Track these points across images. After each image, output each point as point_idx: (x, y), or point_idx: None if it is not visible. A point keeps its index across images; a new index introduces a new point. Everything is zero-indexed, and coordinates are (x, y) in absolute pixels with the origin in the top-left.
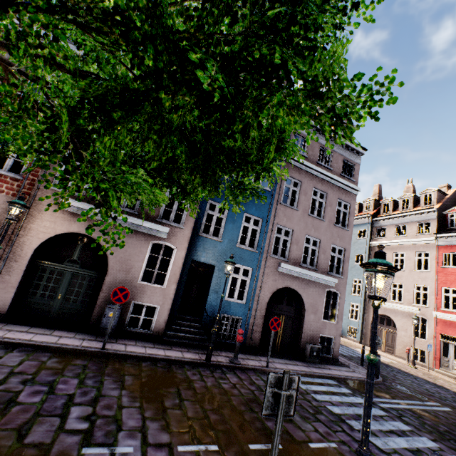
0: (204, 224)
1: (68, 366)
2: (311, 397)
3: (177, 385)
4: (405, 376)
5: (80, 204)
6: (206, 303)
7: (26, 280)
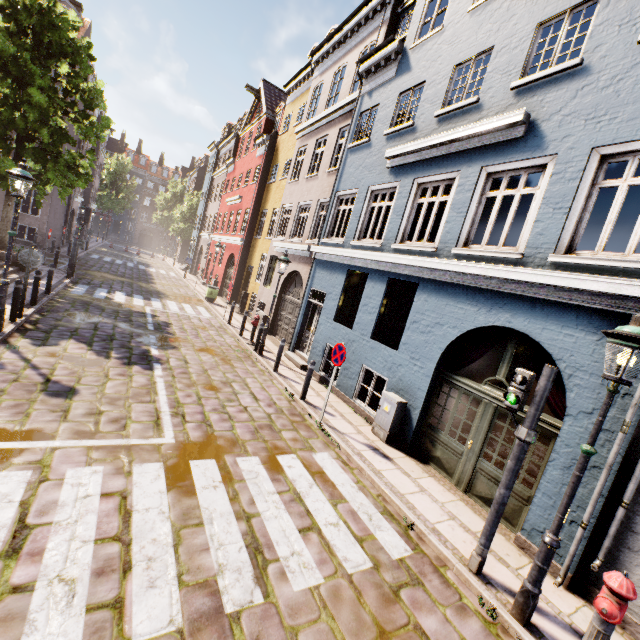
0: None
1: None
2: None
3: None
4: (123, 268)
5: None
6: None
7: None
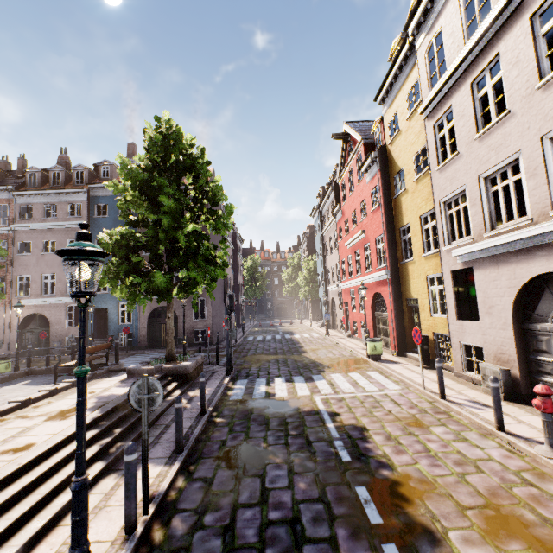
0: (96, 287)
1: (21, 363)
2: (122, 359)
3: (55, 362)
4: (273, 343)
5: (28, 300)
6: (108, 329)
7: (22, 339)
